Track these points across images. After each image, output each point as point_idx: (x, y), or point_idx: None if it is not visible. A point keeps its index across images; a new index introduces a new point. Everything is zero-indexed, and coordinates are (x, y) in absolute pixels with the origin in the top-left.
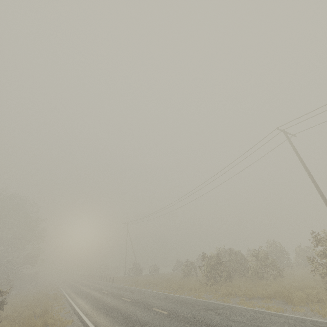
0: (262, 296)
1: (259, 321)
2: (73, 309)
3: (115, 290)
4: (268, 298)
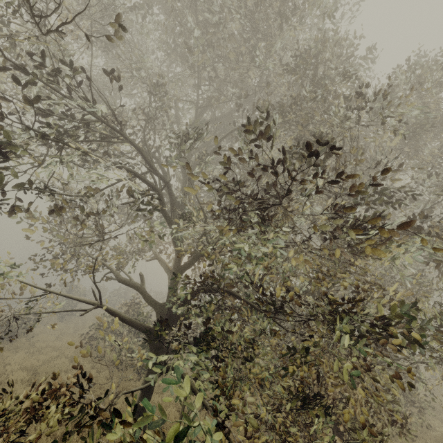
0: None
1: None
2: None
3: None
4: None
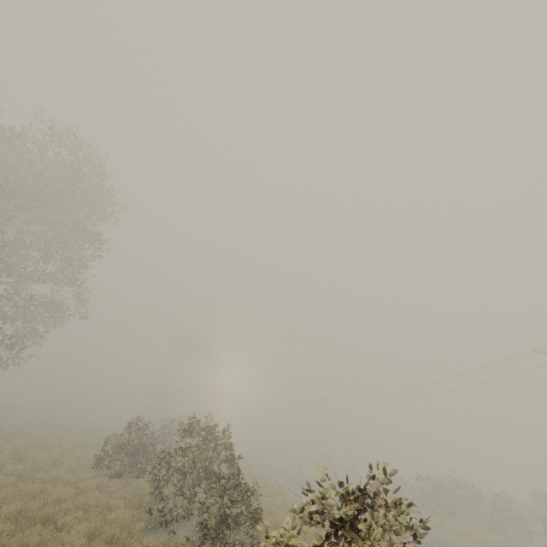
0: (477, 540)
1: (449, 542)
2: (277, 482)
3: (309, 480)
4: (482, 544)
